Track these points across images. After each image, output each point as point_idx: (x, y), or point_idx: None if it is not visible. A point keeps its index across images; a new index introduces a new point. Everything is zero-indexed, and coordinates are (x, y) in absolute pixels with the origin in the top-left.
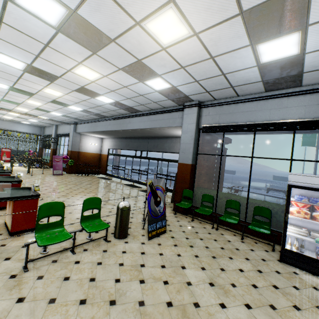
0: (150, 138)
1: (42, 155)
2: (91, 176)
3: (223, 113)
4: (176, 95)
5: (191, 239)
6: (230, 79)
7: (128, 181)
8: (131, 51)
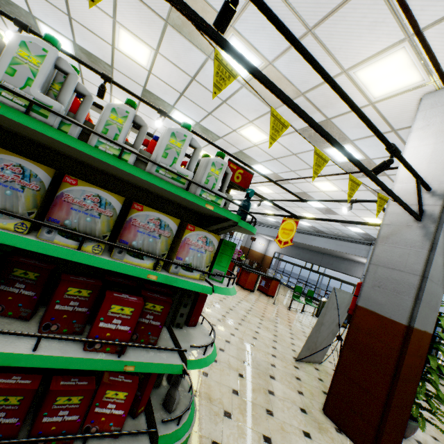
0: (325, 254)
1: None
2: None
3: None
4: (366, 236)
5: None
6: None
7: (292, 289)
8: (347, 219)
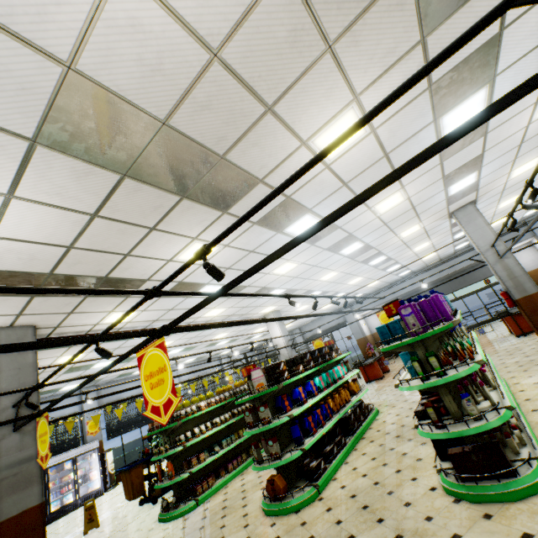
0: (447, 278)
1: None
2: None
3: None
4: (528, 216)
5: None
6: None
7: None
8: None
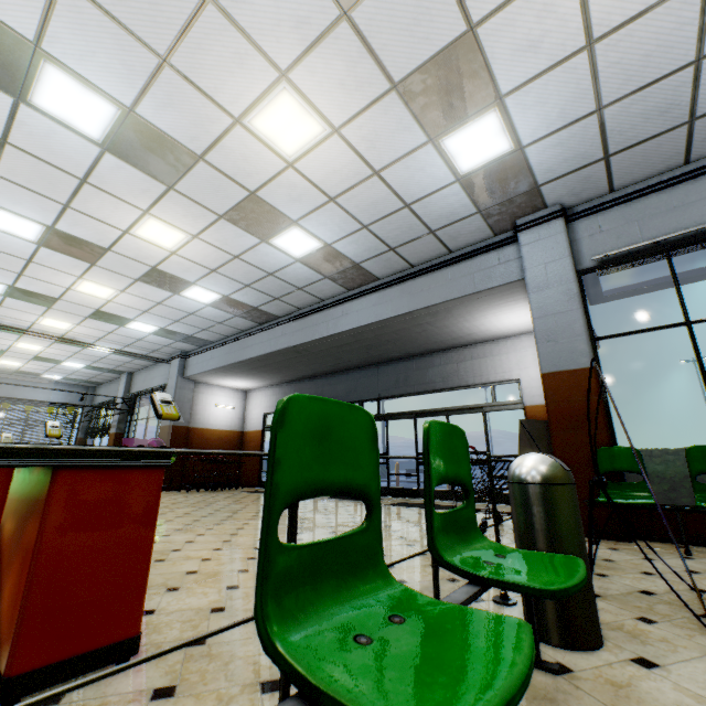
0: (382, 364)
1: None
2: (225, 491)
3: (650, 214)
4: (505, 191)
5: None
6: (705, 80)
7: None
8: None
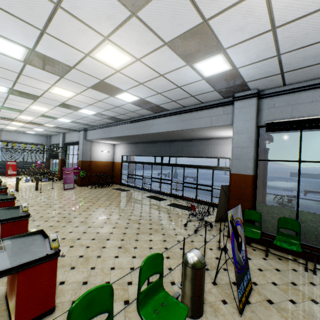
0: (172, 141)
1: (50, 166)
2: (106, 188)
3: (299, 102)
4: (228, 83)
5: (300, 304)
6: None
7: (148, 192)
8: None
